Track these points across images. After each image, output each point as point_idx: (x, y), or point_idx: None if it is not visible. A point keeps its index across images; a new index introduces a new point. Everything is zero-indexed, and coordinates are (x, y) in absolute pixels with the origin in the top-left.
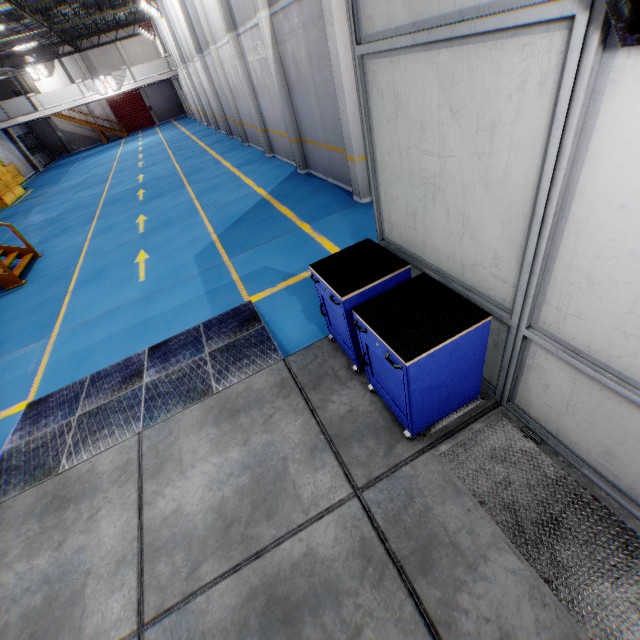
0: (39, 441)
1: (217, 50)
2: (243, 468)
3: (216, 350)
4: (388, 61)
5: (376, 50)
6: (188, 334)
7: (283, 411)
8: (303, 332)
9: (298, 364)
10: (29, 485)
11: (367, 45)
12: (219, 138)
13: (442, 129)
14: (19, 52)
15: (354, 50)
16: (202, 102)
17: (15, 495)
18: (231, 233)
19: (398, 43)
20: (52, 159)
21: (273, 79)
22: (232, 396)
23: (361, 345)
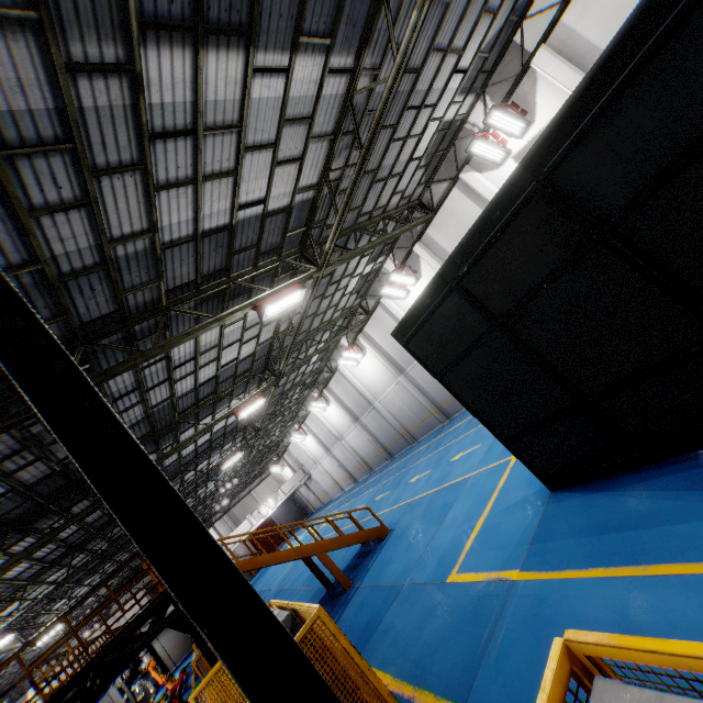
0: None
1: (379, 402)
2: None
3: None
4: None
5: None
6: None
7: None
8: None
9: None
10: None
11: None
12: (381, 468)
13: None
14: None
15: None
16: (347, 468)
17: None
18: None
19: None
20: None
21: None
22: None
23: None
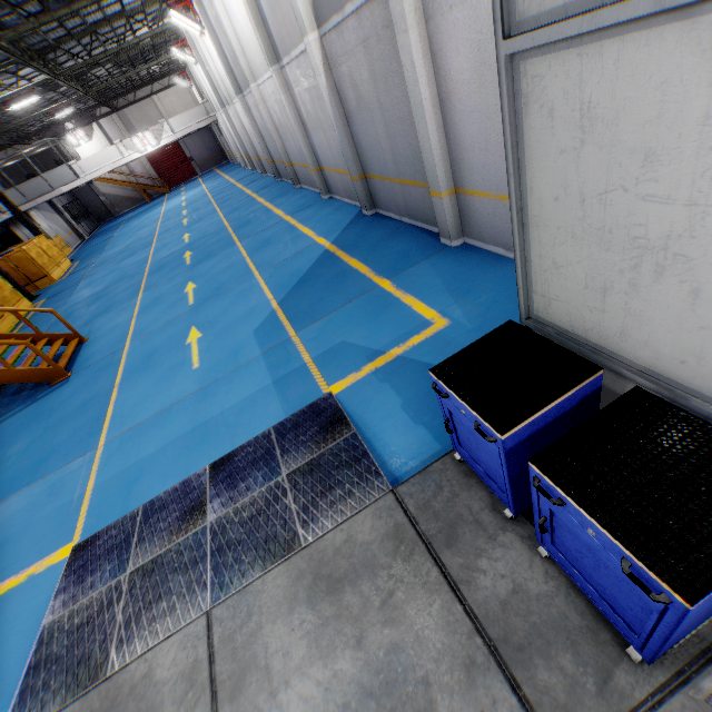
0: (83, 613)
1: (258, 87)
2: (363, 694)
3: (296, 471)
4: (572, 55)
5: (550, 40)
6: (257, 444)
7: (407, 585)
8: (409, 440)
9: (415, 500)
10: (70, 694)
11: (529, 35)
12: (266, 183)
13: (706, 158)
14: (58, 120)
15: (498, 48)
16: (245, 146)
17: (53, 711)
18: (294, 298)
19: (611, 17)
20: (97, 225)
21: (328, 110)
22: (328, 553)
23: (536, 504)
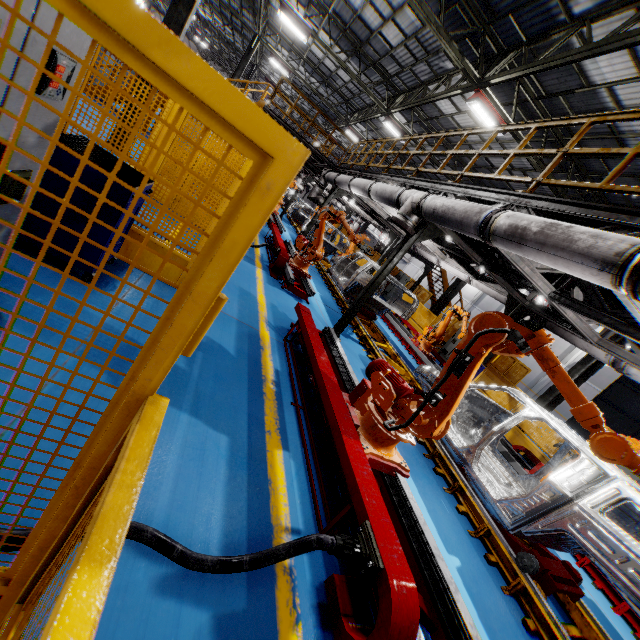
0: None
1: None
2: None
3: None
4: None
5: None
6: None
7: None
8: None
9: None
10: None
11: None
12: None
13: None
14: None
15: None
16: None
17: None
18: None
19: None
20: None
21: (546, 375)
22: None
23: None
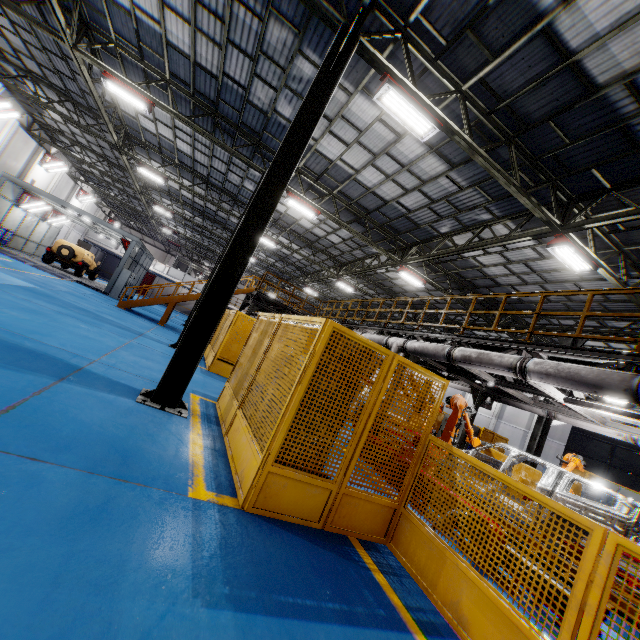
0: None
1: None
2: None
3: None
4: None
5: None
6: None
7: None
8: None
9: None
10: None
11: None
12: None
13: None
14: None
15: None
16: None
17: None
18: None
19: None
20: None
21: (524, 445)
22: None
23: None
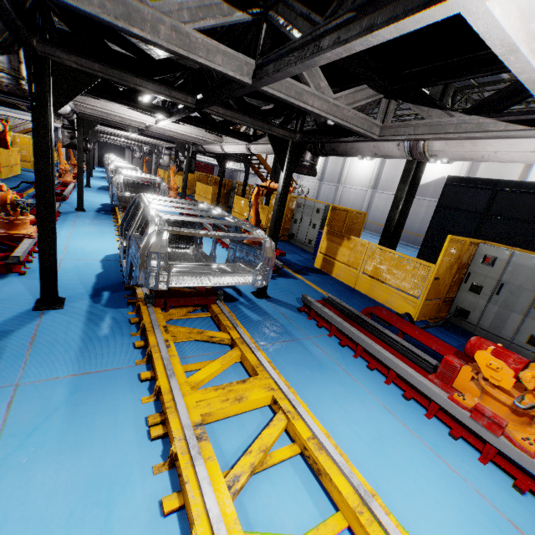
0: None
1: (343, 187)
2: None
3: None
4: None
5: None
6: None
7: None
8: None
9: None
10: None
11: None
12: None
13: None
14: None
15: None
16: None
17: None
18: None
19: None
20: None
21: None
22: None
23: None
